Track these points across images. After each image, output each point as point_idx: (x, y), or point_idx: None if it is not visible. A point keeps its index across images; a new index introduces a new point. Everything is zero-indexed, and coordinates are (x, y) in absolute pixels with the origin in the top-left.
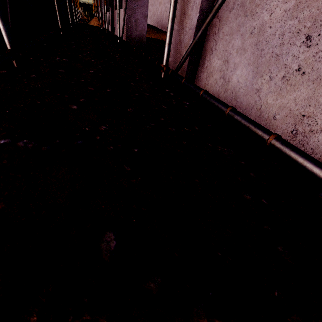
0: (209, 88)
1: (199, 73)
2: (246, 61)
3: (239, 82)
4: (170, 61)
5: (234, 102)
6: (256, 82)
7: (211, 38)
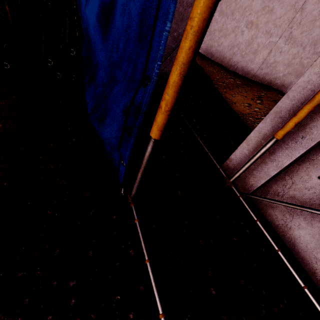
0: (267, 214)
1: (259, 195)
2: (311, 232)
3: (301, 239)
4: (230, 166)
5: (291, 245)
6: (316, 253)
7: (279, 185)
